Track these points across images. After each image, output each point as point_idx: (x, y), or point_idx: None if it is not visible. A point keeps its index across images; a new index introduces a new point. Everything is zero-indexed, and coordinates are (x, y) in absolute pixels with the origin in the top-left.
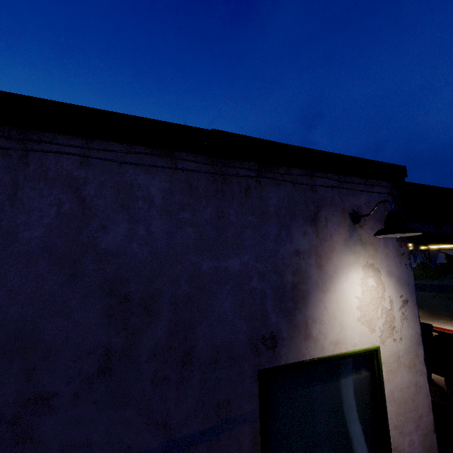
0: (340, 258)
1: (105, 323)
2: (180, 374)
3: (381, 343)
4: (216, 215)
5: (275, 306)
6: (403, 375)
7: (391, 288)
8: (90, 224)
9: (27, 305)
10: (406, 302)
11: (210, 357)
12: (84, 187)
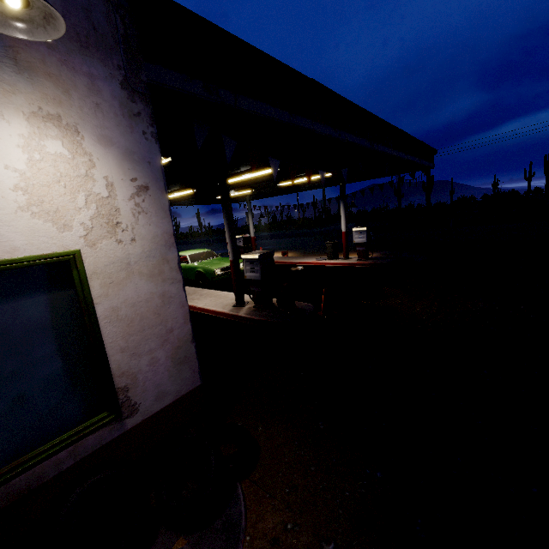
0: None
1: None
2: None
3: (87, 246)
4: None
5: None
6: (138, 286)
7: (109, 164)
8: None
9: None
10: (145, 189)
11: None
12: None
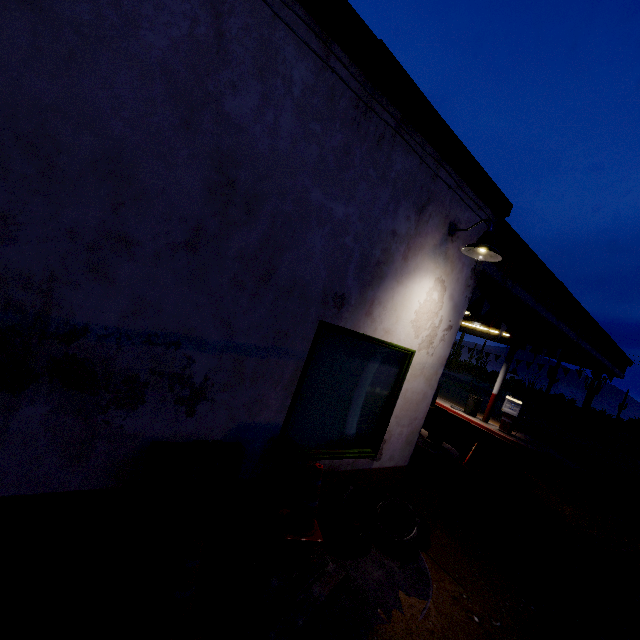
0: (424, 260)
1: (205, 198)
2: (257, 288)
3: (417, 350)
4: (344, 148)
5: (356, 272)
6: (420, 383)
7: (446, 310)
8: (221, 71)
9: (131, 128)
10: (451, 328)
11: (287, 286)
12: (227, 17)
